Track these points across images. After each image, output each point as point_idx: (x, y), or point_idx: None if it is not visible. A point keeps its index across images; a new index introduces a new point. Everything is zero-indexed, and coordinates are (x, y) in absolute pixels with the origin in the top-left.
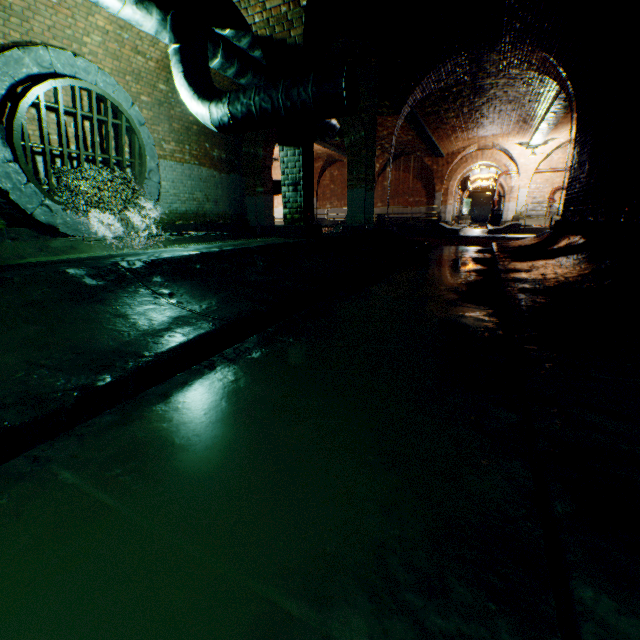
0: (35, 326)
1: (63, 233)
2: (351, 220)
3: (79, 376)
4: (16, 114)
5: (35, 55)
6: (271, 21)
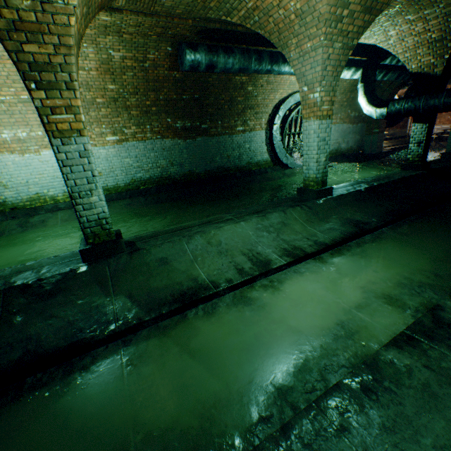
0: (355, 207)
1: (287, 167)
2: (449, 148)
3: (378, 219)
4: (286, 123)
5: (294, 97)
6: (422, 66)
